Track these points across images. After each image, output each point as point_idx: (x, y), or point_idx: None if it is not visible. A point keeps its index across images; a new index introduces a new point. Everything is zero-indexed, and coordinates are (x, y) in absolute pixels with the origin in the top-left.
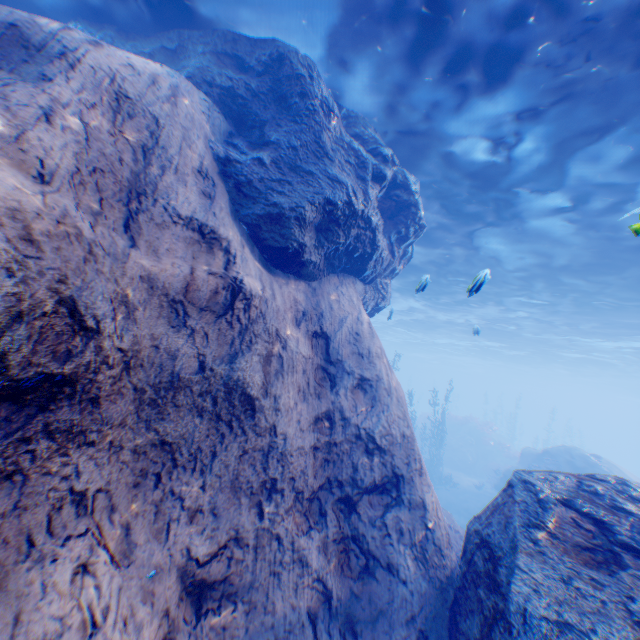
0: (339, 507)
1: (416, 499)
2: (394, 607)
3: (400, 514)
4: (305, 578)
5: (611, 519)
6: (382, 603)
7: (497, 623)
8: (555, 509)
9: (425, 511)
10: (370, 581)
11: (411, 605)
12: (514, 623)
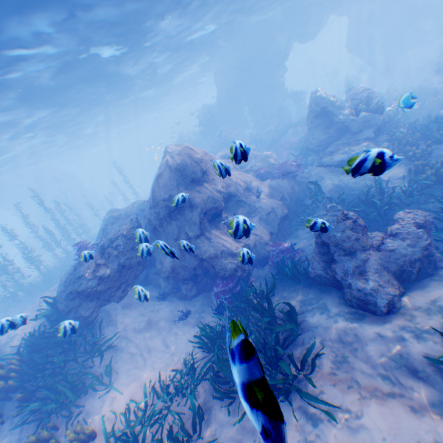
0: None
1: None
2: None
3: None
4: None
5: None
6: None
7: None
8: None
9: None
10: None
11: None
12: None
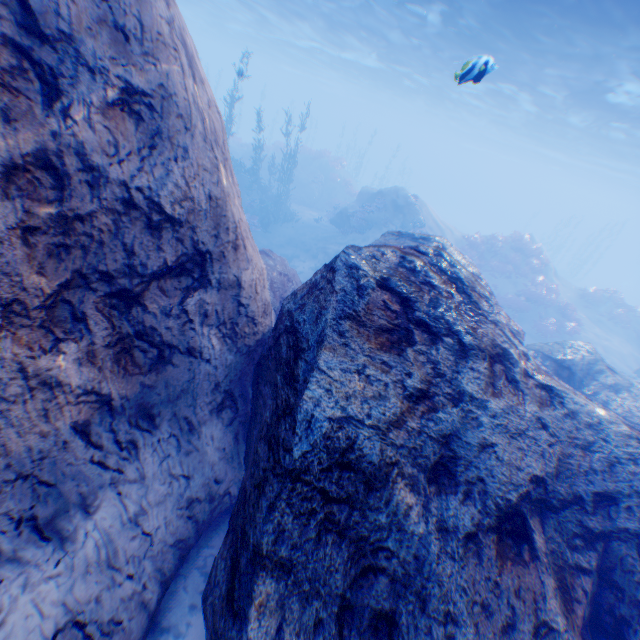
0: (111, 306)
1: (229, 279)
2: (198, 384)
3: (207, 298)
4: (61, 399)
5: (418, 299)
6: (184, 384)
7: (286, 420)
8: (373, 296)
9: (240, 290)
10: (168, 369)
11: (217, 378)
12: (299, 432)
